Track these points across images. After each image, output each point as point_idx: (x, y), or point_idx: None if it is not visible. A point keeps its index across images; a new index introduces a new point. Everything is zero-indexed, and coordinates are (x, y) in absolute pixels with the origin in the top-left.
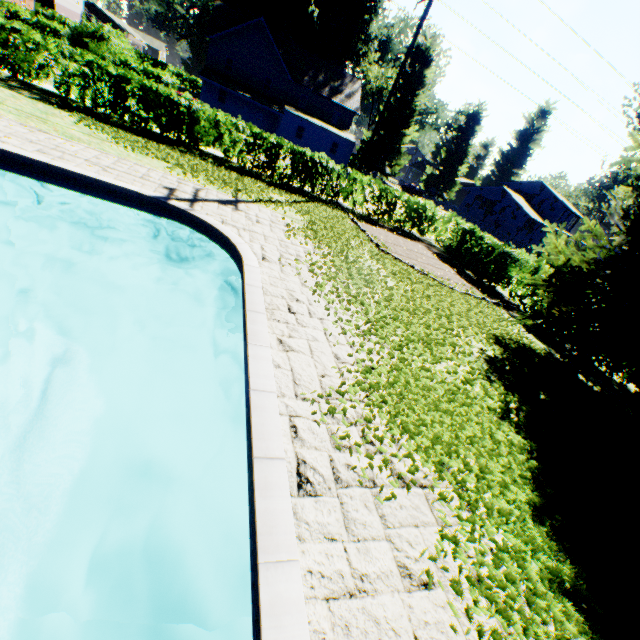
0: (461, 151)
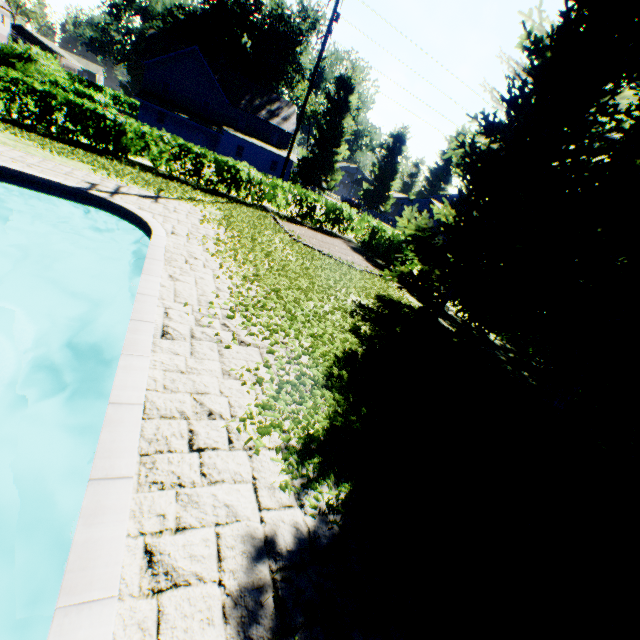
0: (391, 168)
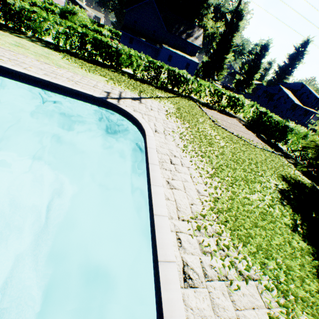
0: (256, 66)
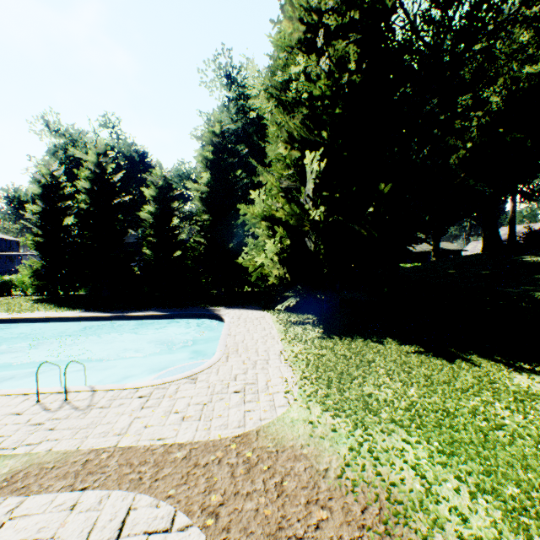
0: None
